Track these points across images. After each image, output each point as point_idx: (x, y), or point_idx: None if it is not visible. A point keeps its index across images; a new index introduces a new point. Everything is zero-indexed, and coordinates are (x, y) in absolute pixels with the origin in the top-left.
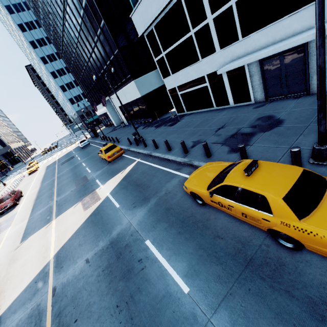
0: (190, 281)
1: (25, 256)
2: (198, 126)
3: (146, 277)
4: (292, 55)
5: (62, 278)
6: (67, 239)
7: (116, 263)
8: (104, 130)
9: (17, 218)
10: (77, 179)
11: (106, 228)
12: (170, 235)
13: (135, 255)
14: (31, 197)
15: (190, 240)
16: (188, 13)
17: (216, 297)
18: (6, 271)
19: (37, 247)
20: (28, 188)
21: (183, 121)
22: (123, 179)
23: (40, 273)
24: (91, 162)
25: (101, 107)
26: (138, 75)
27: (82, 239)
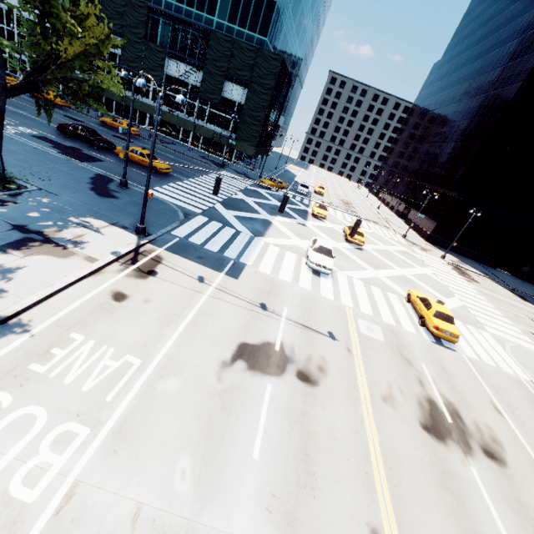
0: None
1: None
2: None
3: None
4: None
5: None
6: None
7: None
8: None
9: None
10: None
11: None
12: None
13: None
14: None
15: None
16: (6, 18)
17: None
18: None
19: None
20: None
21: None
22: None
23: None
24: None
25: None
26: None
27: None
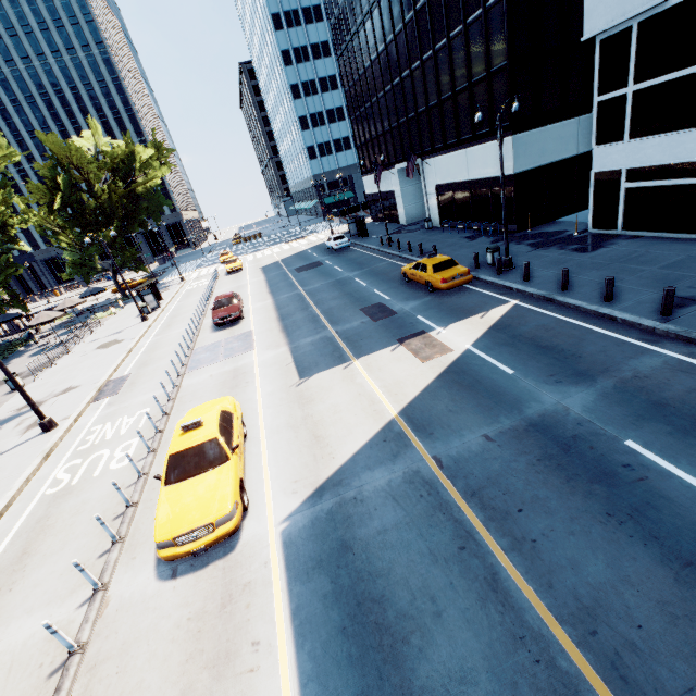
0: None
1: (328, 400)
2: (675, 267)
3: (658, 493)
4: None
5: (444, 449)
6: (411, 396)
7: (566, 457)
8: (373, 227)
9: (260, 340)
10: (362, 304)
11: (501, 400)
12: (688, 446)
13: (607, 455)
14: (267, 314)
15: None
16: None
17: None
18: (301, 411)
19: (346, 393)
20: (246, 297)
21: (616, 248)
22: (494, 328)
23: (385, 431)
24: (378, 282)
25: (385, 178)
26: (526, 126)
27: (450, 404)
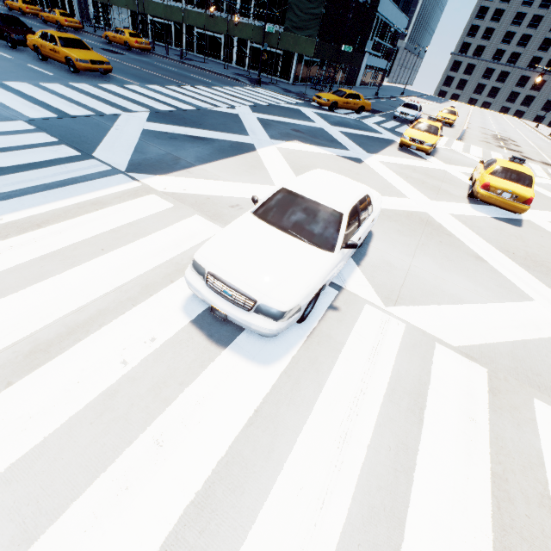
0: None
1: None
2: None
3: None
4: (85, 1)
5: None
6: None
7: None
8: None
9: None
10: None
11: None
12: None
13: None
14: None
15: None
16: None
17: None
18: None
19: None
20: None
21: None
22: None
23: None
24: None
25: None
26: None
27: None
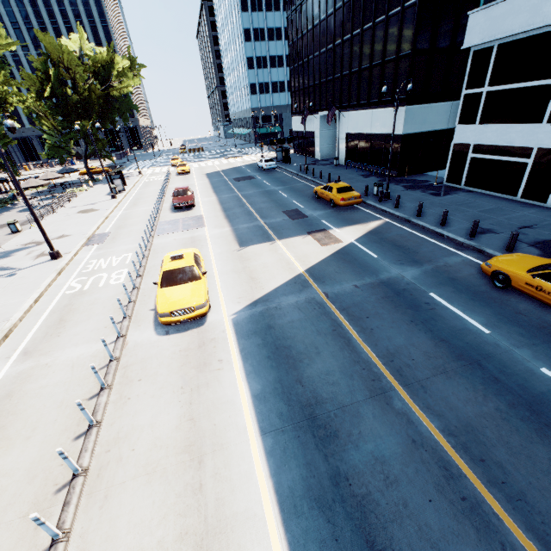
0: (490, 329)
1: (260, 260)
2: (487, 212)
3: (438, 315)
4: None
5: (330, 289)
6: (313, 263)
7: (397, 297)
8: (295, 157)
9: (209, 221)
10: (284, 208)
11: (367, 270)
12: (460, 297)
13: (419, 298)
14: (213, 206)
15: (486, 307)
16: None
17: (518, 342)
18: (242, 264)
19: (271, 257)
20: (195, 193)
21: (457, 196)
22: (370, 233)
23: (296, 278)
24: (296, 196)
25: (309, 121)
26: (416, 101)
27: (337, 269)
